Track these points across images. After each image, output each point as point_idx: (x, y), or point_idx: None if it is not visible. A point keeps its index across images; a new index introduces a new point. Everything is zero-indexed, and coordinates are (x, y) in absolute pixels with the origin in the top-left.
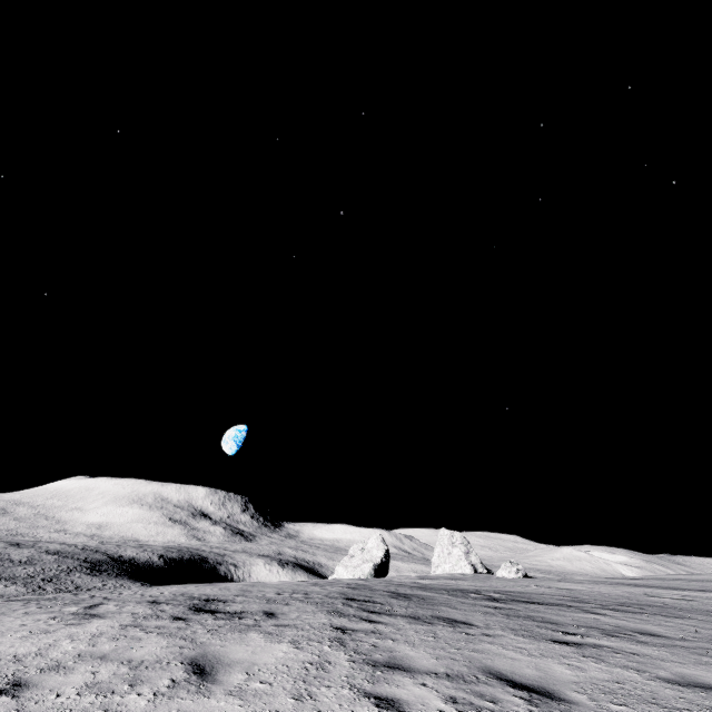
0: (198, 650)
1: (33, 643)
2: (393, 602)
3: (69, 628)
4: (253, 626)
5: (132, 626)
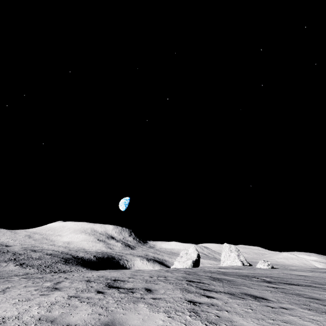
0: (109, 317)
1: (17, 308)
2: (214, 283)
3: (41, 297)
4: (140, 299)
5: (74, 297)
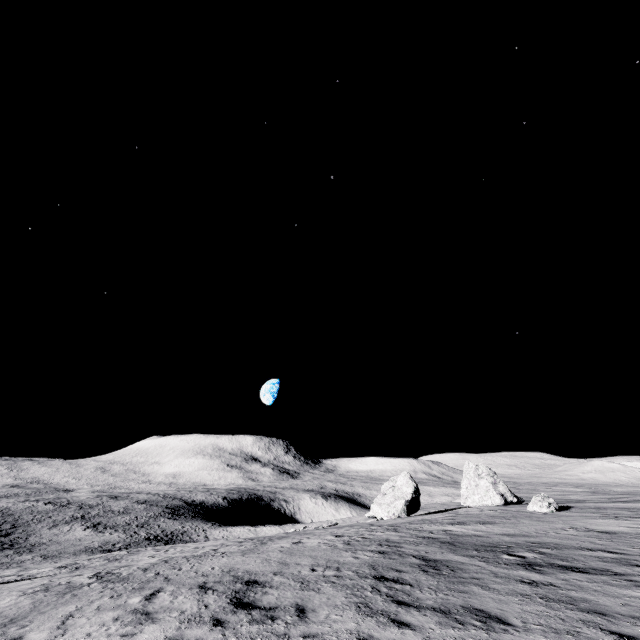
0: None
1: None
2: (422, 580)
3: None
4: (282, 638)
5: None
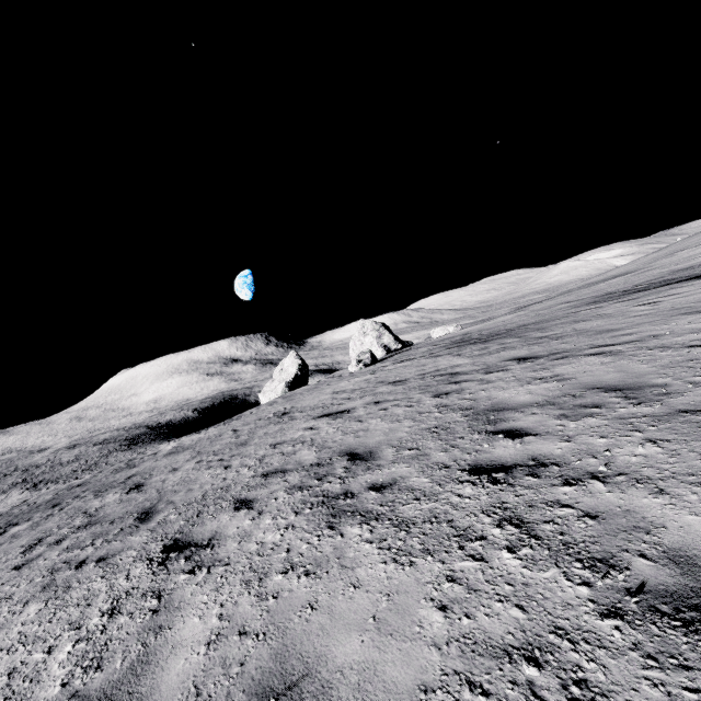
0: None
1: None
2: None
3: None
4: None
5: None
